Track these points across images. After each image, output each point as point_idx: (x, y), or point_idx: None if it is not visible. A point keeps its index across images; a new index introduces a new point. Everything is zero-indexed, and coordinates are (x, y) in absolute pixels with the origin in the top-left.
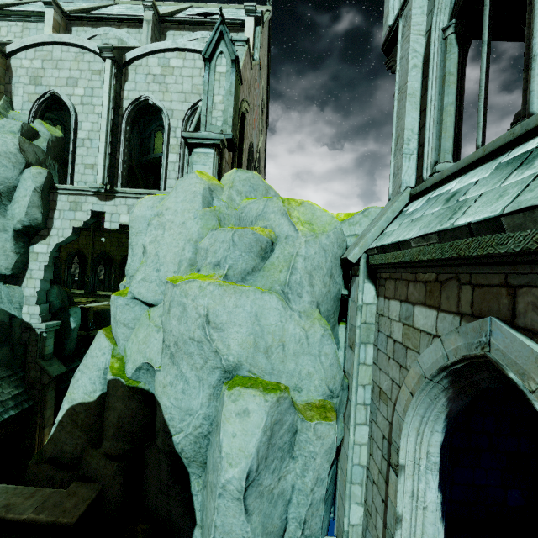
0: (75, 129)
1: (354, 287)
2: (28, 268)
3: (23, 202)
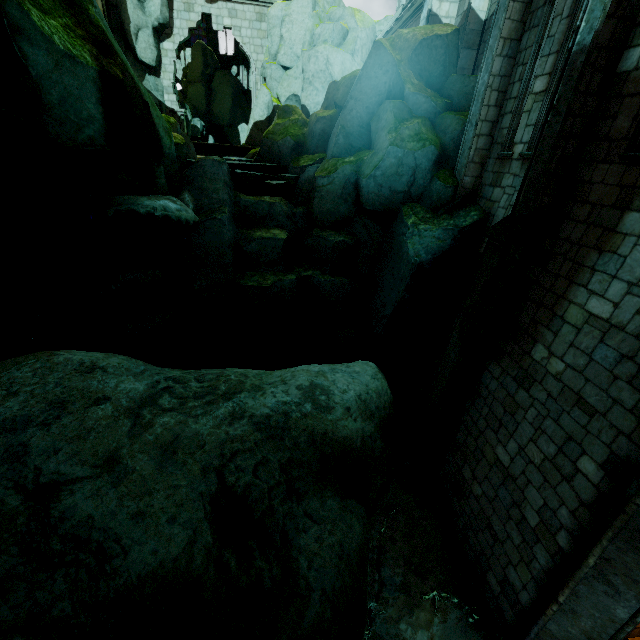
0: None
1: None
2: (162, 63)
3: (157, 1)
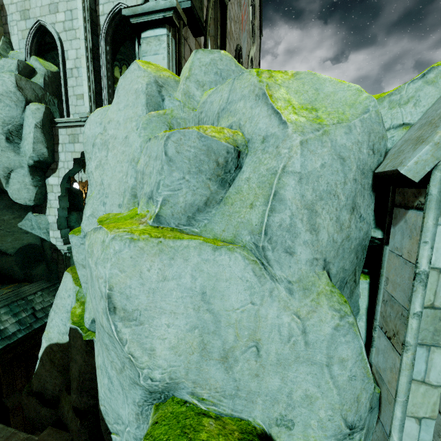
0: (62, 59)
1: (401, 229)
2: (47, 199)
3: (29, 138)
